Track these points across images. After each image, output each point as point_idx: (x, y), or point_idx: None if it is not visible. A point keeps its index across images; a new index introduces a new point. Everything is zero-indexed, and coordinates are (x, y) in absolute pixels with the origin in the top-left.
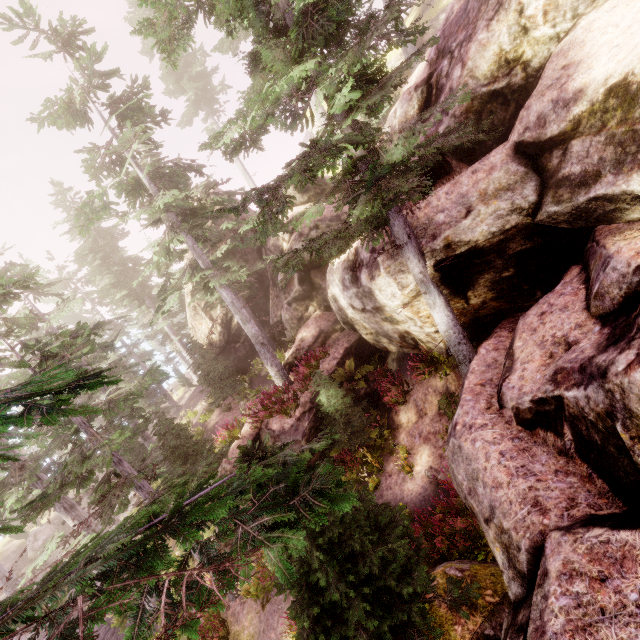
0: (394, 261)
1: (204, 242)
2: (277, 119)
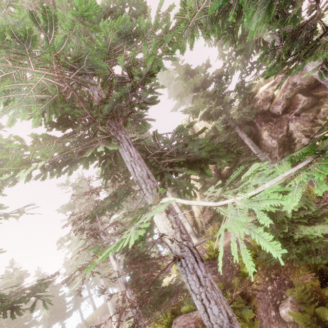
0: None
1: None
2: None
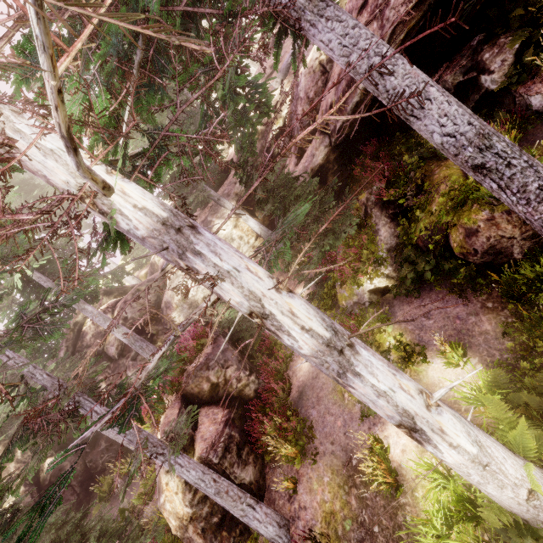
0: (218, 212)
1: None
2: None
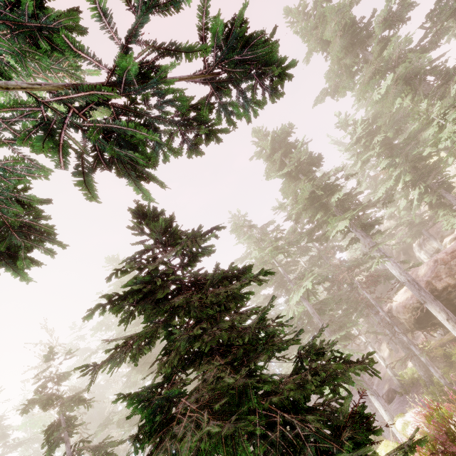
0: (429, 242)
1: (364, 245)
2: (387, 218)
